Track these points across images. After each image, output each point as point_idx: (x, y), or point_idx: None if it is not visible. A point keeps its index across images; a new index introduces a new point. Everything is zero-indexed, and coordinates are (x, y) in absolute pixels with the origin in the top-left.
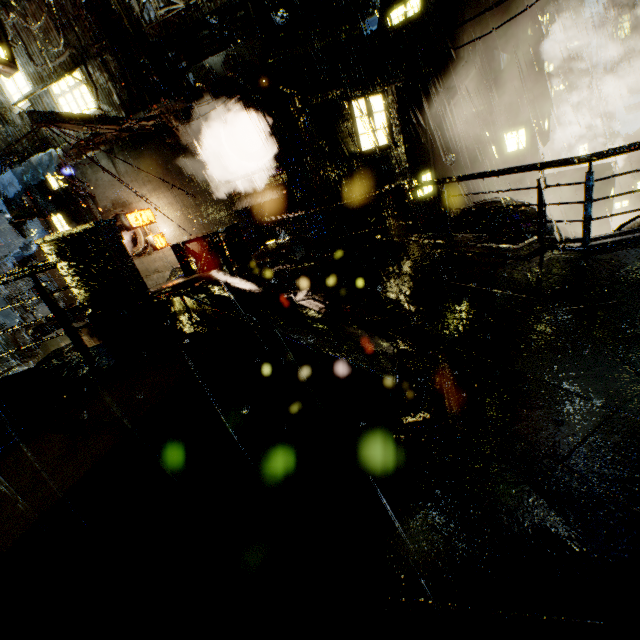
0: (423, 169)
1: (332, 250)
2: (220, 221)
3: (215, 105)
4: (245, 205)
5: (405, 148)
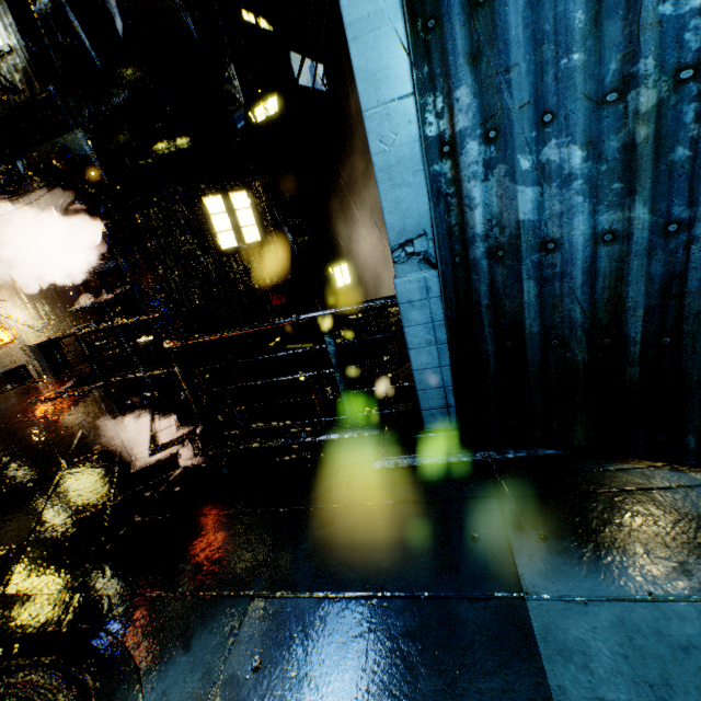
0: (336, 260)
1: (125, 374)
2: (70, 317)
3: (49, 195)
4: (83, 304)
5: (304, 240)
